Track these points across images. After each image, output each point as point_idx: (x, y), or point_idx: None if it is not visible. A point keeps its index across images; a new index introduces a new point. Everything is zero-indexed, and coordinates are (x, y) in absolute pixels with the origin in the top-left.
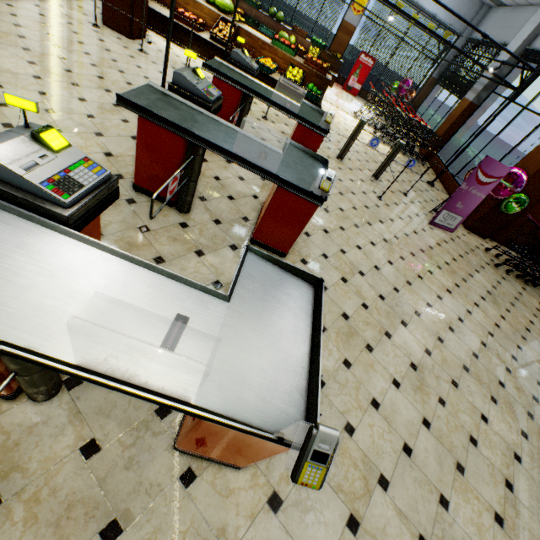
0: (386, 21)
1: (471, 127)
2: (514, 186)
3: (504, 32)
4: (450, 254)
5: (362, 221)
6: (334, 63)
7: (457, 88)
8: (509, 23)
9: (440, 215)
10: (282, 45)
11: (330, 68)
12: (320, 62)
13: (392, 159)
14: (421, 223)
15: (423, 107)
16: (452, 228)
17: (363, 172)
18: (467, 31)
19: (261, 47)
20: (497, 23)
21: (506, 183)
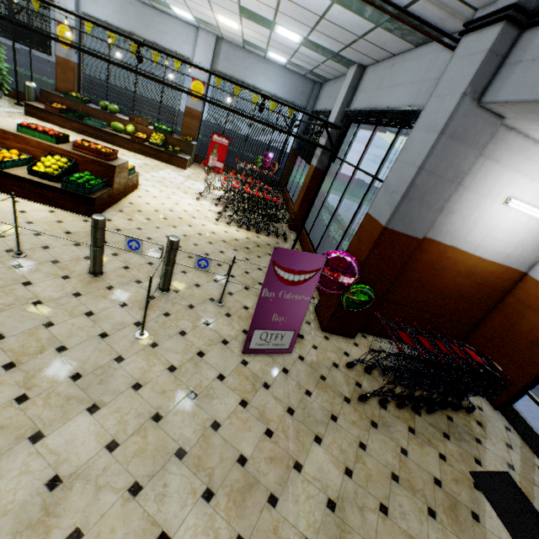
0: (226, 103)
1: (360, 185)
2: (345, 276)
3: (332, 101)
4: (263, 420)
5: (11, 439)
6: (185, 146)
7: (308, 155)
8: (334, 92)
9: (255, 337)
10: (33, 131)
11: (182, 151)
12: (96, 146)
13: (172, 263)
14: (225, 358)
15: (293, 176)
16: (287, 347)
17: (142, 285)
18: (309, 105)
19: (4, 137)
20: (327, 94)
21: (334, 273)
